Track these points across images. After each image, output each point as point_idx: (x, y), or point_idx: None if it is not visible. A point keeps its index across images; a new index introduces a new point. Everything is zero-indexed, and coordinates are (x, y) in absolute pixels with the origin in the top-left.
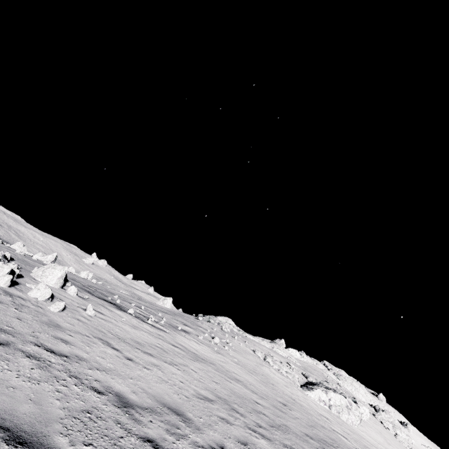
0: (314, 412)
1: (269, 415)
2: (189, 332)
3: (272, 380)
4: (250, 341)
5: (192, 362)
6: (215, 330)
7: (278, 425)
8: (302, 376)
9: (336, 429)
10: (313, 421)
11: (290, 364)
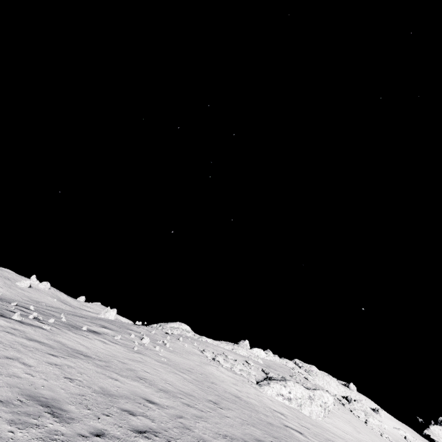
0: (266, 408)
1: (158, 417)
2: (103, 333)
3: (215, 379)
4: (202, 343)
5: (46, 356)
6: (154, 333)
7: (164, 429)
8: (262, 373)
9: (291, 425)
10: (257, 419)
11: (248, 362)
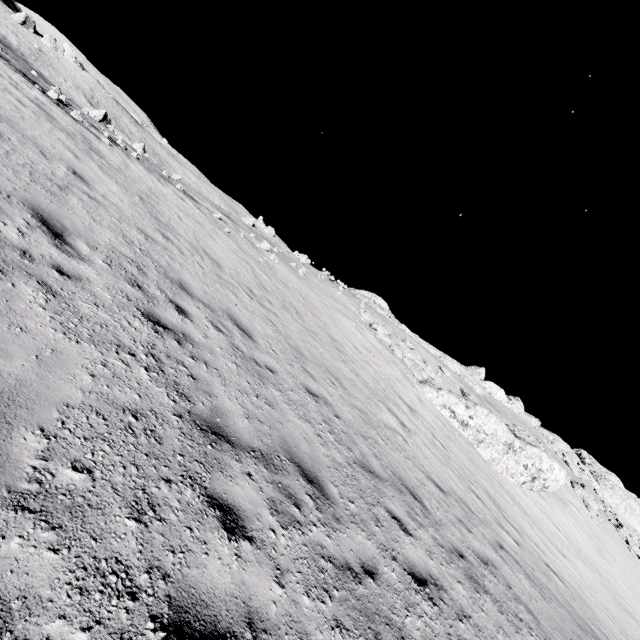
0: (380, 383)
1: (31, 157)
2: (207, 208)
3: (328, 320)
4: (383, 318)
5: (2, 91)
6: (306, 266)
7: None
8: (457, 391)
9: (401, 415)
10: (317, 352)
11: (442, 369)
